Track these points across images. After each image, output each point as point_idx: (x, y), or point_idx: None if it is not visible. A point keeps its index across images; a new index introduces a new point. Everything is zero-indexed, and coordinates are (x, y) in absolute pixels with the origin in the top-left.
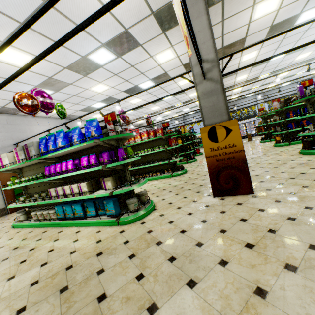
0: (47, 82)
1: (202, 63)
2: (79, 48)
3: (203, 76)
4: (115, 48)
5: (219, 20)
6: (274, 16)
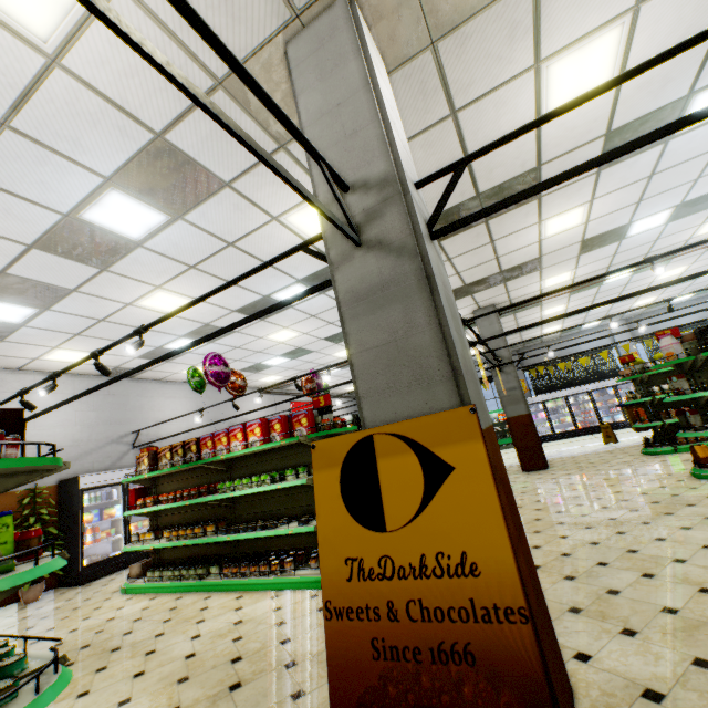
0: (1, 286)
1: (350, 195)
2: (42, 191)
3: (337, 227)
4: (152, 192)
5: (441, 112)
6: (612, 105)
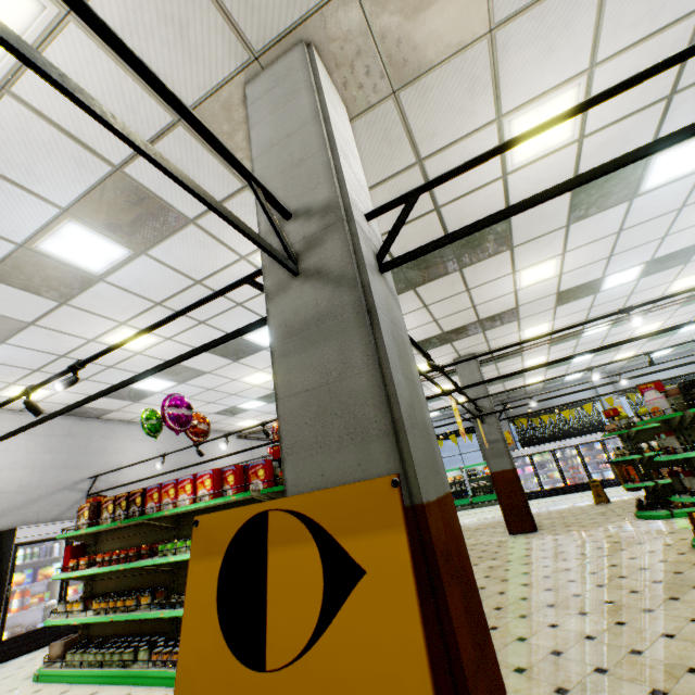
0: None
1: (292, 222)
2: None
3: (265, 251)
4: (113, 225)
5: (407, 159)
6: (575, 161)
